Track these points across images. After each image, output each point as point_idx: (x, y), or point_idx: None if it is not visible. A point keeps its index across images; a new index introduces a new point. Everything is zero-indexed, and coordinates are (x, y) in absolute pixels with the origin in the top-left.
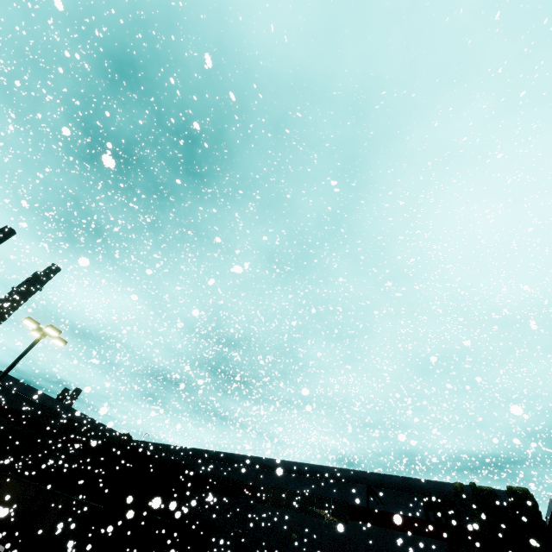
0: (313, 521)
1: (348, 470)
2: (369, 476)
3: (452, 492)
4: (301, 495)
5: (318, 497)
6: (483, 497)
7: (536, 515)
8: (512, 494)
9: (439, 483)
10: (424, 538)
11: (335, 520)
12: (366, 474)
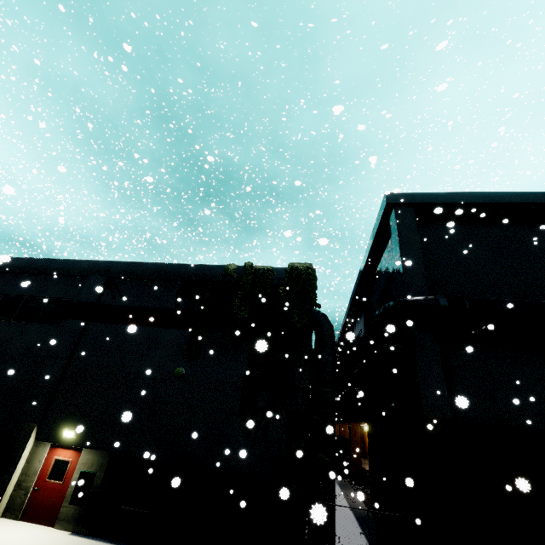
0: (6, 327)
1: (87, 261)
2: (114, 266)
3: (220, 275)
4: (2, 298)
5: (29, 298)
6: (256, 277)
7: (311, 289)
8: (292, 271)
9: (207, 267)
10: (163, 330)
11: (43, 323)
12: (110, 265)
